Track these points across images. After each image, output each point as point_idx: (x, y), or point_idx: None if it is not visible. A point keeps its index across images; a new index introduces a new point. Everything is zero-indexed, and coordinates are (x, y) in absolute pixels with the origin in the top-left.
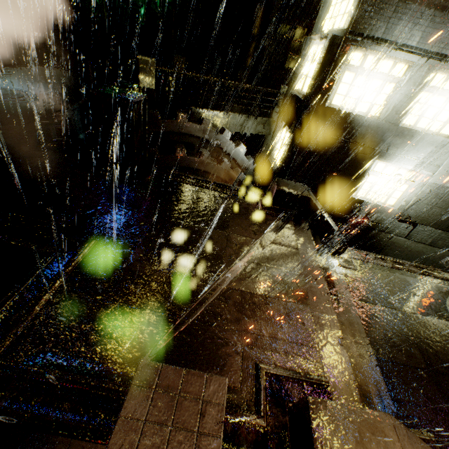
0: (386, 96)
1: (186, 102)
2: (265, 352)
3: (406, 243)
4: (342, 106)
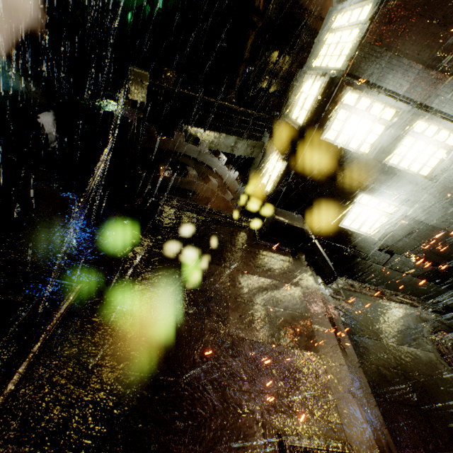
0: (375, 136)
1: (177, 119)
2: (285, 418)
3: (383, 271)
4: (335, 141)
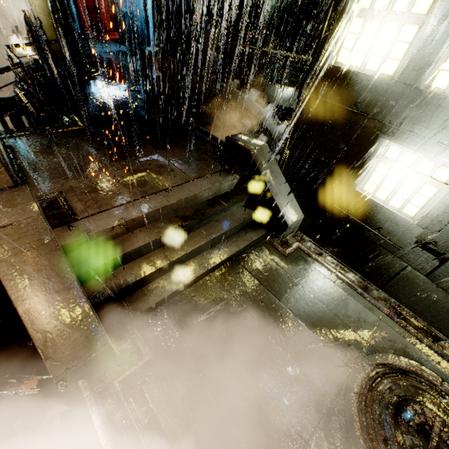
0: (403, 45)
1: (245, 74)
2: (73, 193)
3: (428, 287)
4: (348, 64)
